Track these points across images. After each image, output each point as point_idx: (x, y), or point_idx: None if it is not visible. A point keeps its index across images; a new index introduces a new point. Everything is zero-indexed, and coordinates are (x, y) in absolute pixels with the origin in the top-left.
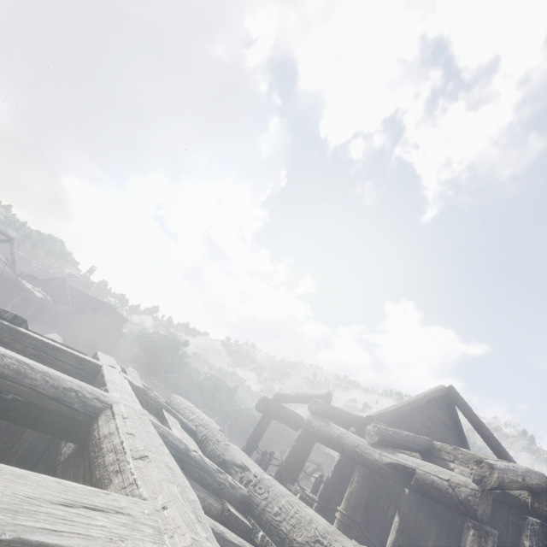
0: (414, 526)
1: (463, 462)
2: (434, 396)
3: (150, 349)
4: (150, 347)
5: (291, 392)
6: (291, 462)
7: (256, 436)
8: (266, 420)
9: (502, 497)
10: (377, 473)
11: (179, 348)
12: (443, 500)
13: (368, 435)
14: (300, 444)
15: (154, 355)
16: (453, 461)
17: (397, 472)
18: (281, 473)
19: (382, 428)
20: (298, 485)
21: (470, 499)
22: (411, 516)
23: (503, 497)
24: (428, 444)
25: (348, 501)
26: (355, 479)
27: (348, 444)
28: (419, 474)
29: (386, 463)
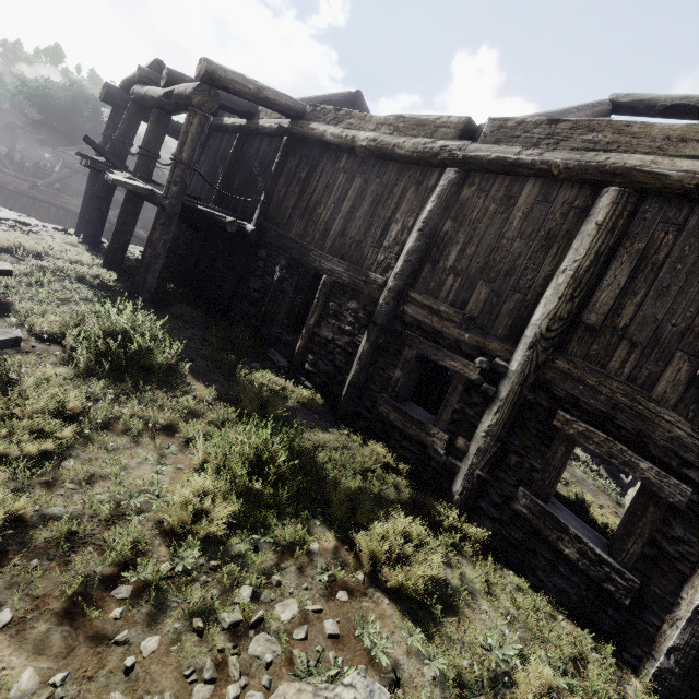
0: (231, 177)
1: (269, 116)
2: (331, 100)
3: (50, 110)
4: (48, 105)
5: (132, 73)
6: (123, 135)
7: (110, 131)
8: (117, 113)
9: (277, 130)
10: (162, 108)
11: (98, 108)
12: (183, 104)
13: (163, 80)
14: (129, 117)
15: (61, 119)
16: (264, 118)
17: (170, 100)
18: (115, 145)
19: (175, 71)
20: (127, 150)
21: (191, 92)
22: (230, 170)
23: (278, 130)
24: (250, 108)
25: (144, 138)
26: (150, 120)
27: (149, 94)
28: (175, 91)
29: (163, 95)
